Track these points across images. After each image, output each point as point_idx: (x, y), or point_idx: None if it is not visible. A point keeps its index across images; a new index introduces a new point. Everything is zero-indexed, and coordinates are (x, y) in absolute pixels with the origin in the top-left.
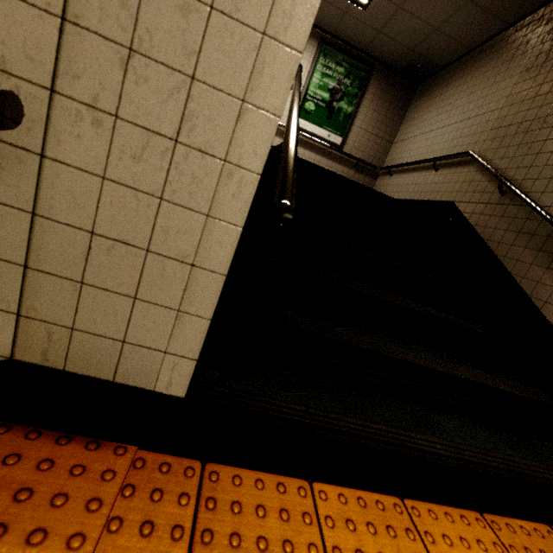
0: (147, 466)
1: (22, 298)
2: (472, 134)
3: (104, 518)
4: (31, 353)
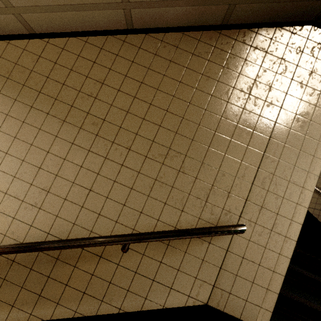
0: None
1: (216, 279)
2: None
3: None
4: (213, 302)
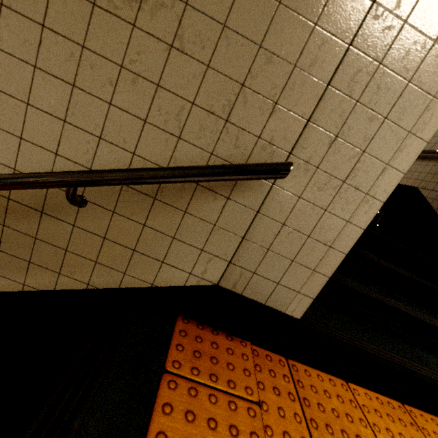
0: (259, 355)
1: (234, 254)
2: None
3: (255, 381)
4: (228, 283)
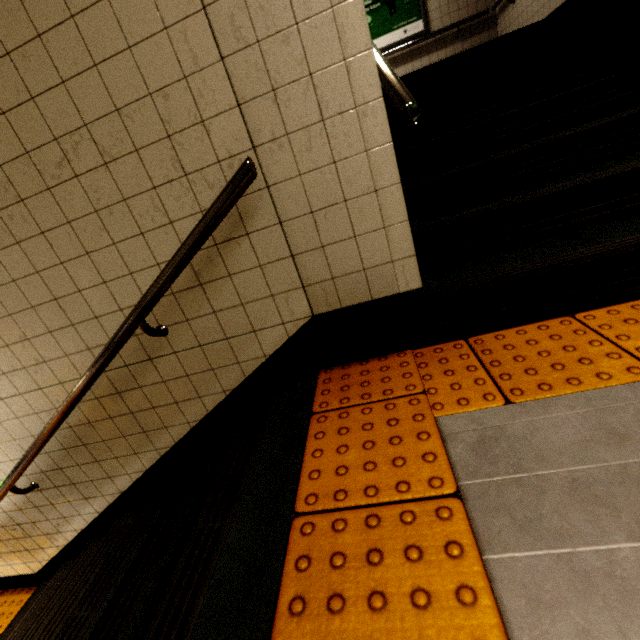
0: (425, 354)
1: (299, 276)
2: None
3: (418, 377)
4: (320, 307)
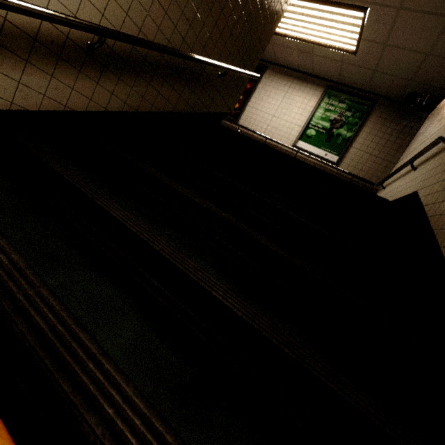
0: None
1: None
2: None
3: None
4: None
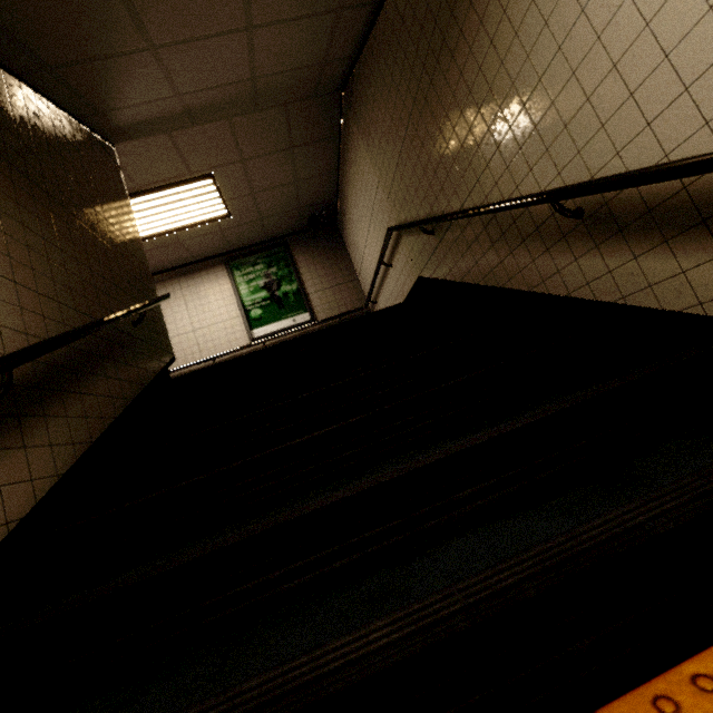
0: None
1: None
2: (382, 217)
3: None
4: None
